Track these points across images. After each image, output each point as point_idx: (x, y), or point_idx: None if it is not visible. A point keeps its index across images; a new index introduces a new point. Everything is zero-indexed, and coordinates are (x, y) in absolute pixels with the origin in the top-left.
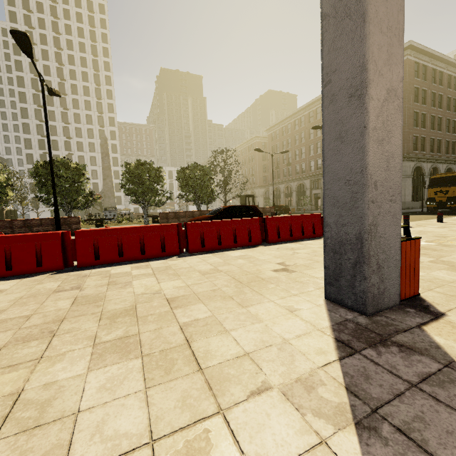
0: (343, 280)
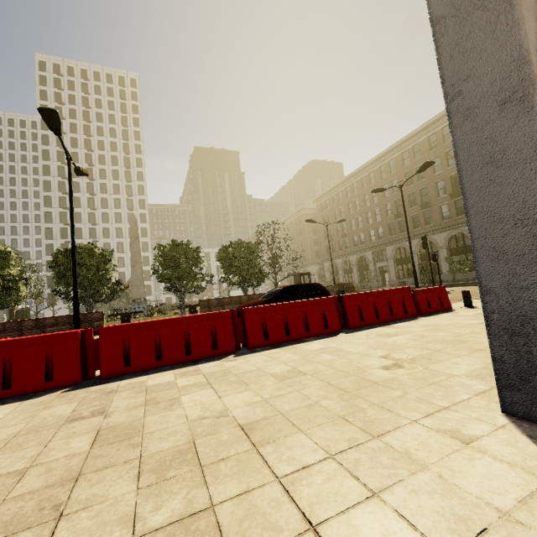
0: None
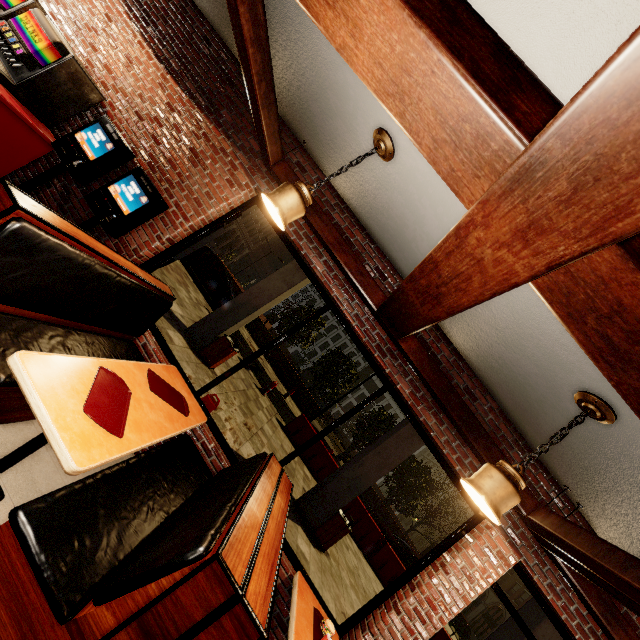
0: None
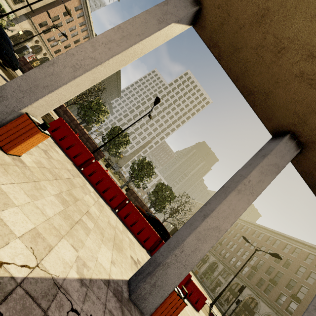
0: (140, 276)
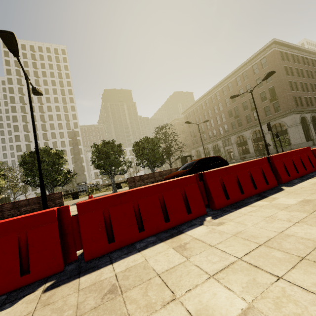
0: None
